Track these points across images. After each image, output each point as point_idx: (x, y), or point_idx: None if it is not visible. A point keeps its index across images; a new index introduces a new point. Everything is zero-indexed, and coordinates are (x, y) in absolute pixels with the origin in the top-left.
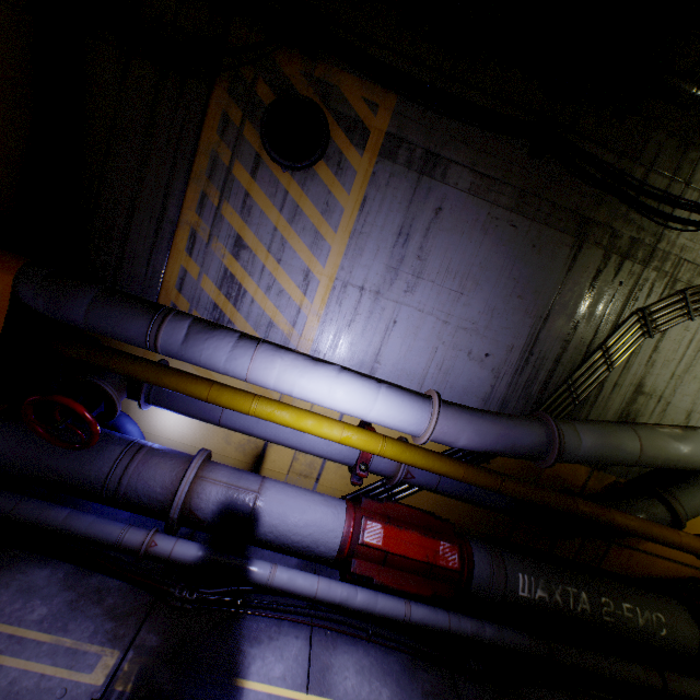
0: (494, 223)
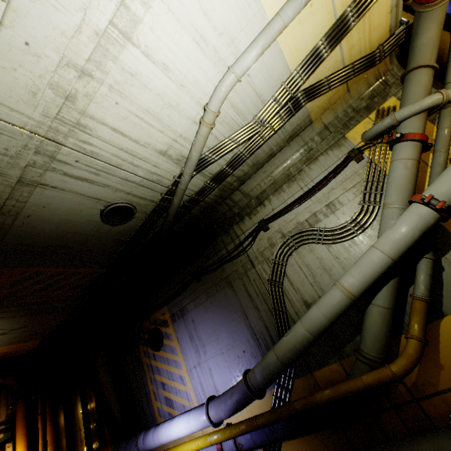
0: (207, 307)
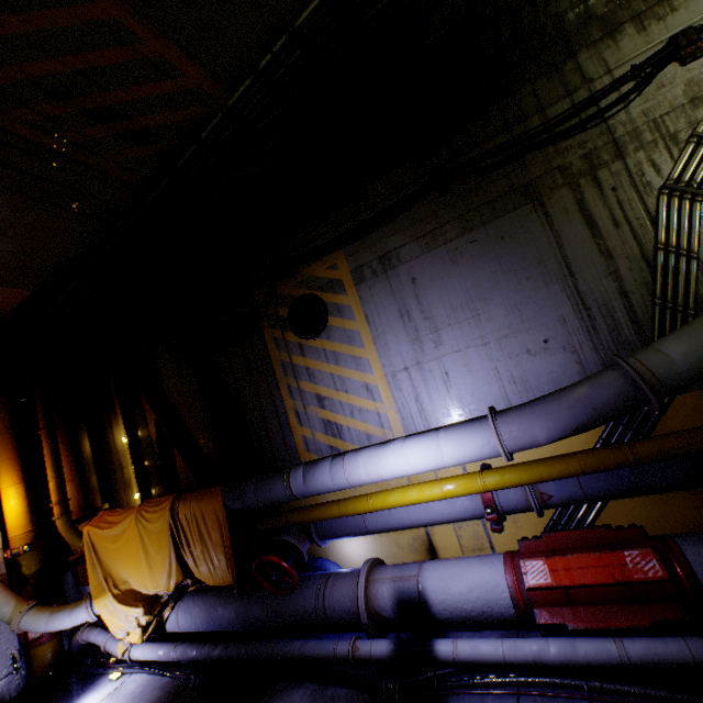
0: (458, 253)
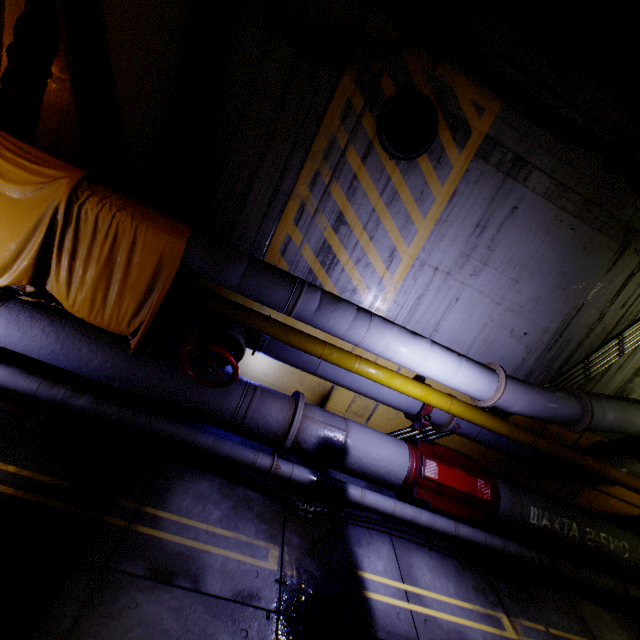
0: (558, 225)
